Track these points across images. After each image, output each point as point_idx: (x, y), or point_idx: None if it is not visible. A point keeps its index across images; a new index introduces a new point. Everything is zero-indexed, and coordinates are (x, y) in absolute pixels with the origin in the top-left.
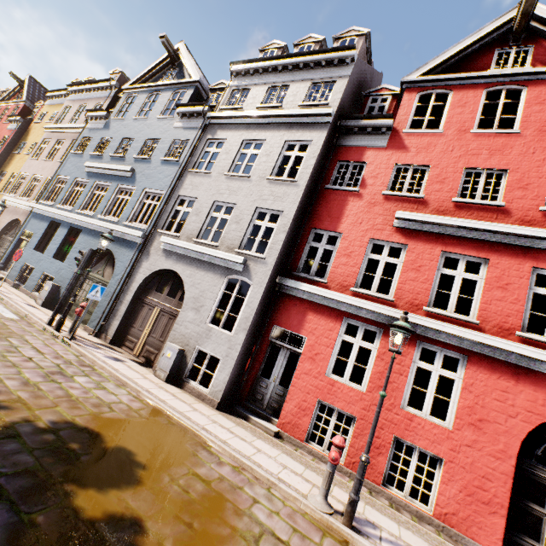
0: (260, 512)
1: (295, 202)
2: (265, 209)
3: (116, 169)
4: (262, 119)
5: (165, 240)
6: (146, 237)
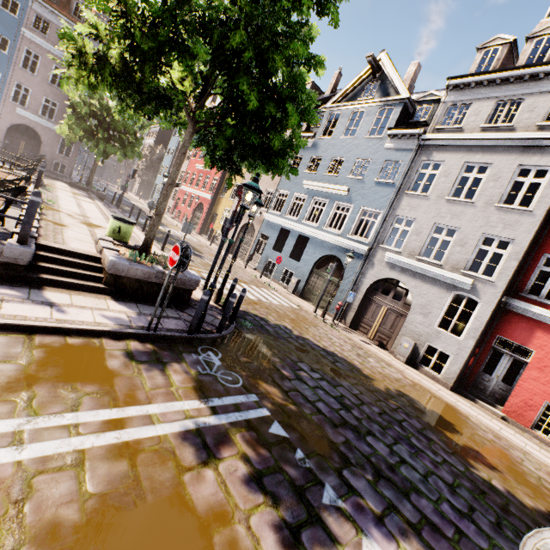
0: (529, 466)
1: (530, 232)
2: (492, 235)
3: (333, 189)
4: (487, 141)
5: (389, 255)
6: (369, 250)
